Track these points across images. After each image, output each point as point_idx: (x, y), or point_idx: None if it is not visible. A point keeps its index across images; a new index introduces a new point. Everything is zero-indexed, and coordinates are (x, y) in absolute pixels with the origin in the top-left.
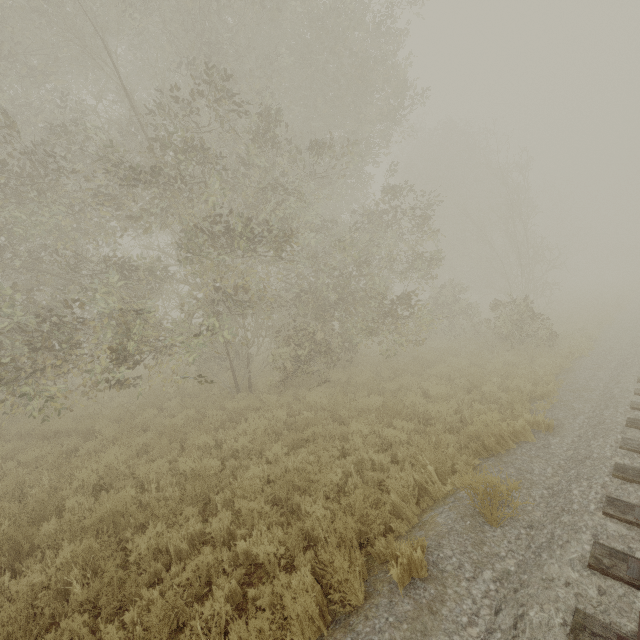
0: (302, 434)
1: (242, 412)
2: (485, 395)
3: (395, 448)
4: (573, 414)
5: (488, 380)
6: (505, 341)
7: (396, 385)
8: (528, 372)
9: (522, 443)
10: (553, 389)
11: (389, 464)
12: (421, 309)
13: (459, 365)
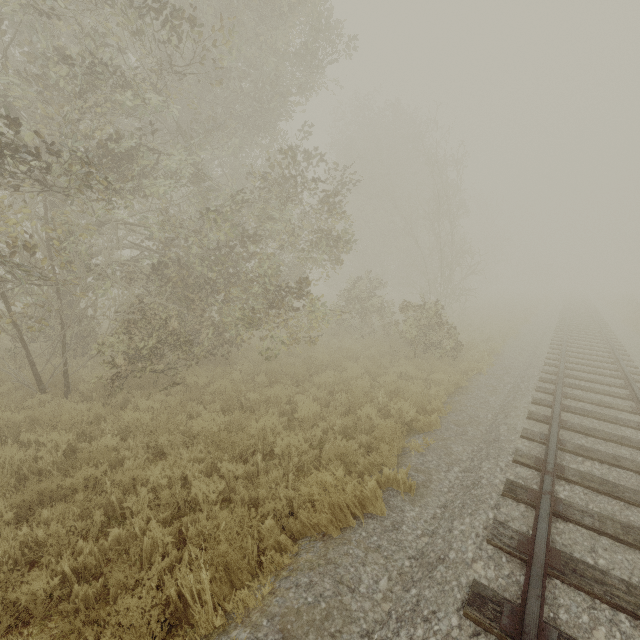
0: (63, 481)
1: (19, 428)
2: (360, 421)
3: (203, 507)
4: (448, 463)
5: (375, 396)
6: (410, 347)
7: (262, 397)
8: (417, 392)
9: (367, 517)
10: (436, 420)
11: (170, 546)
12: (312, 303)
13: (348, 374)
